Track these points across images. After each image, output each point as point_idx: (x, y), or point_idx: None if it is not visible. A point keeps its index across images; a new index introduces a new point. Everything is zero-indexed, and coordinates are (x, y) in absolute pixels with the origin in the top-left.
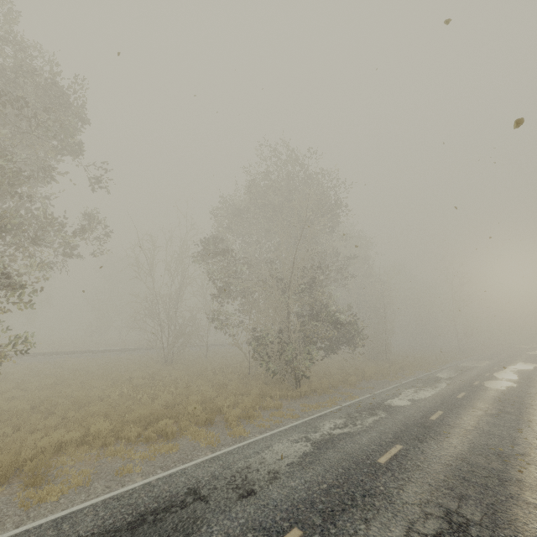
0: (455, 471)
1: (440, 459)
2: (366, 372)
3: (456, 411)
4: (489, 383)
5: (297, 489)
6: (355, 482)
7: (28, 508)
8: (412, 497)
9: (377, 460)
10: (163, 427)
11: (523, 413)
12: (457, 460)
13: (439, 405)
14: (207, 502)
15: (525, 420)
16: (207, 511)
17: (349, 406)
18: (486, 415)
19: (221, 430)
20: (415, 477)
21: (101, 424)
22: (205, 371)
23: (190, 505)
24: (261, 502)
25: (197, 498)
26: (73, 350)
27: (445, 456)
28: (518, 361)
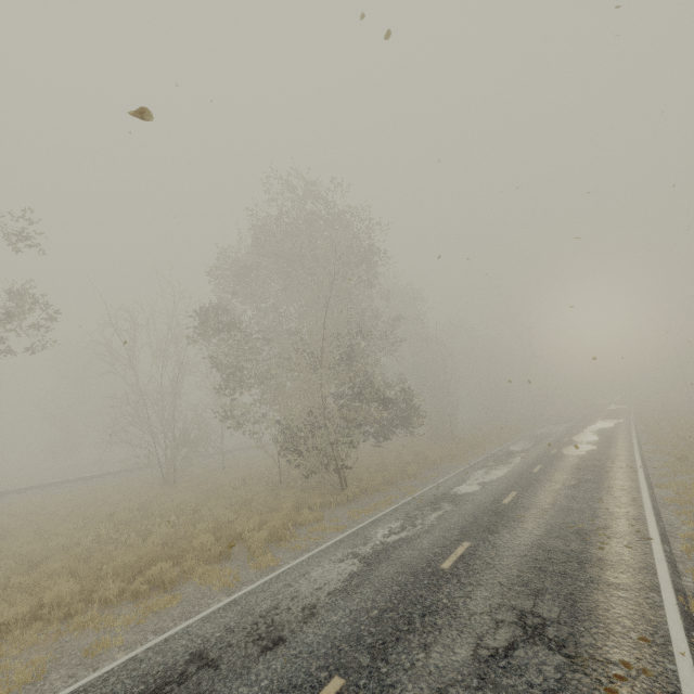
0: (530, 563)
1: (513, 551)
2: (428, 457)
3: (531, 489)
4: (568, 449)
5: (340, 624)
6: (413, 599)
7: None
8: (481, 605)
9: (440, 566)
10: (157, 574)
11: (603, 479)
12: (533, 548)
13: (512, 485)
14: (217, 667)
15: (606, 487)
16: (217, 680)
17: (408, 503)
18: (564, 488)
19: (241, 564)
20: (485, 579)
21: (61, 588)
22: (220, 487)
23: (193, 677)
24: (291, 651)
25: (203, 665)
26: (26, 486)
27: (520, 545)
28: (598, 419)
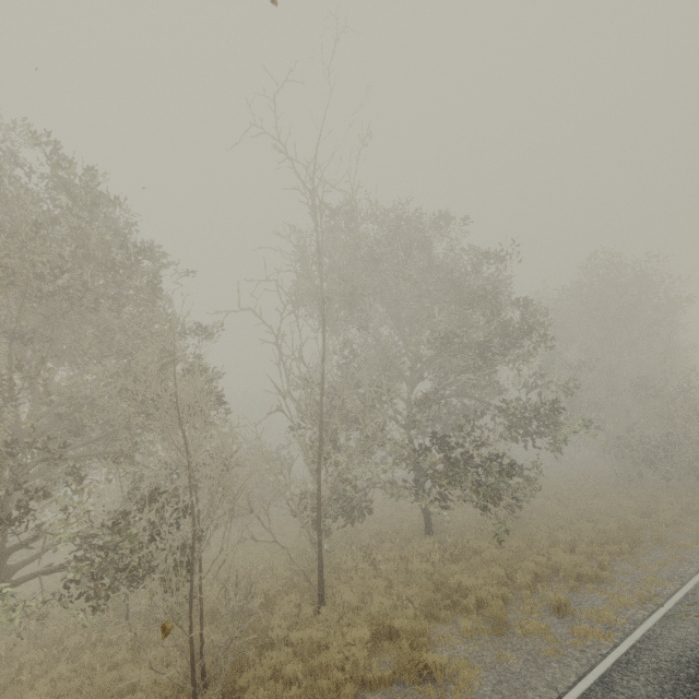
0: None
1: None
2: None
3: None
4: None
5: None
6: None
7: (690, 551)
8: None
9: None
10: (665, 517)
11: None
12: None
13: None
14: None
15: None
16: None
17: None
18: None
19: None
20: None
21: (631, 515)
22: (557, 485)
23: None
24: None
25: None
26: None
27: None
28: None
